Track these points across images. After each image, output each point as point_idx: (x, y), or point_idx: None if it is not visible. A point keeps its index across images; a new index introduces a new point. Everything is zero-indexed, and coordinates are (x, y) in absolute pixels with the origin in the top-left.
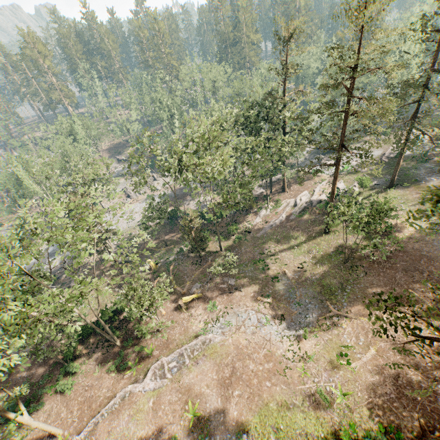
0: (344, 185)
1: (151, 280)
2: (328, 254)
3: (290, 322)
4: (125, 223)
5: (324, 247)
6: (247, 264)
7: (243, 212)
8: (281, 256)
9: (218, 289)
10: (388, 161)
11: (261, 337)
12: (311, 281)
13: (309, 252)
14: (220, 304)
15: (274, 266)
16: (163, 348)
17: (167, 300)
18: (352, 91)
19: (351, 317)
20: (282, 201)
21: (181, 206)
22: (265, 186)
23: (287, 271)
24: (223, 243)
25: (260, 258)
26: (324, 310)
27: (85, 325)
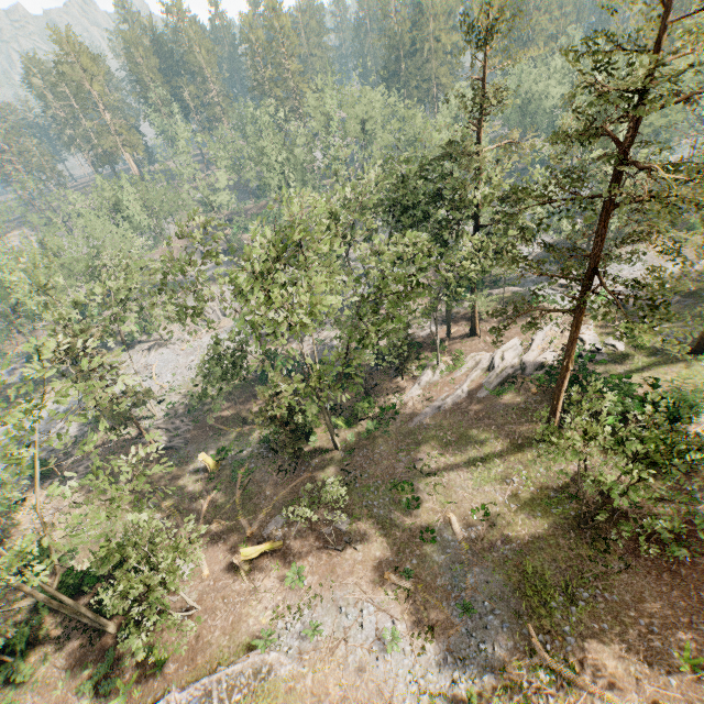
0: (594, 333)
1: (202, 493)
2: (546, 493)
3: (444, 651)
4: (189, 369)
5: (538, 474)
6: (379, 486)
7: (390, 371)
8: (448, 480)
9: (315, 535)
10: (695, 289)
11: (374, 684)
12: (501, 554)
13: (506, 481)
14: (311, 574)
15: (431, 501)
16: (184, 661)
17: (219, 543)
18: (628, 150)
19: (582, 687)
20: (467, 356)
21: (288, 345)
22: (439, 320)
23: (455, 518)
24: (342, 432)
25: (407, 478)
26: (520, 642)
27: (63, 580)
